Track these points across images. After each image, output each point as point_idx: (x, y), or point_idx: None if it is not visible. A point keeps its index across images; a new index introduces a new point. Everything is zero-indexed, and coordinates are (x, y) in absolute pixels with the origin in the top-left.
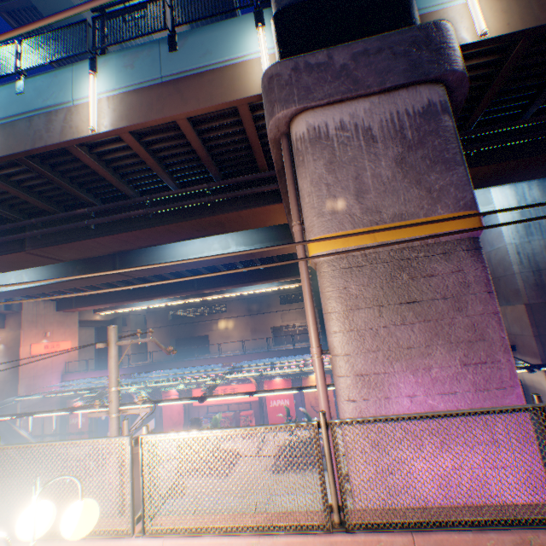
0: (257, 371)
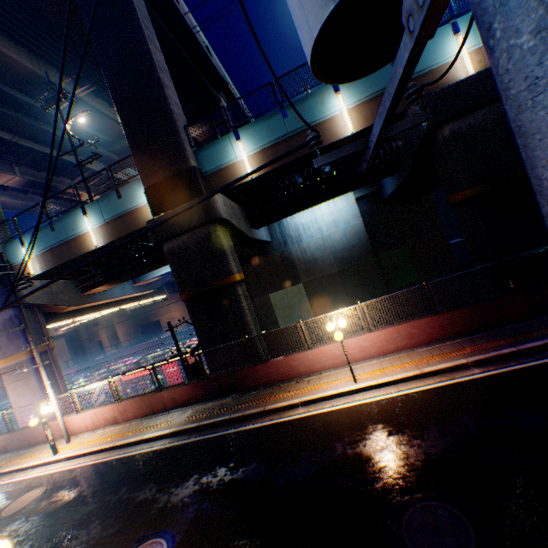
0: (106, 368)
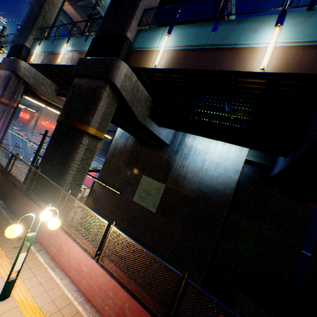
0: None
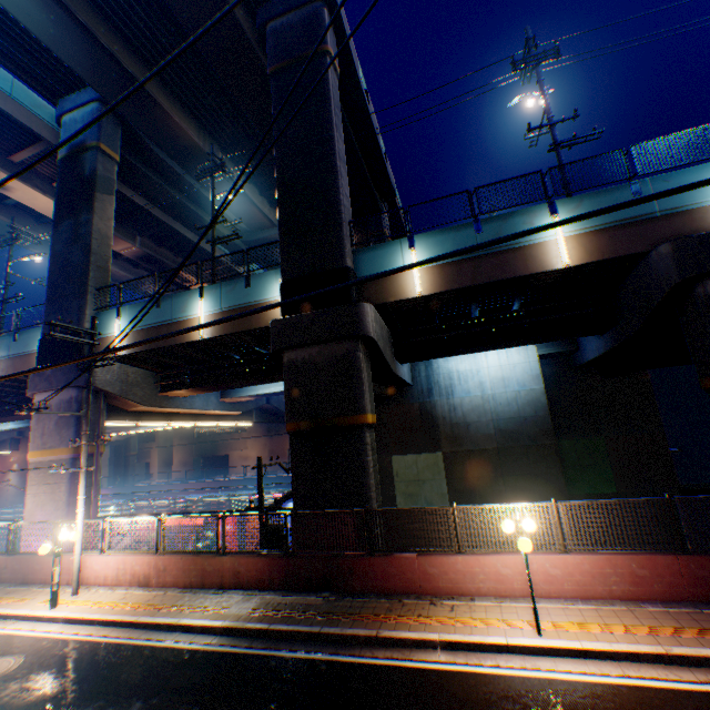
0: (149, 500)
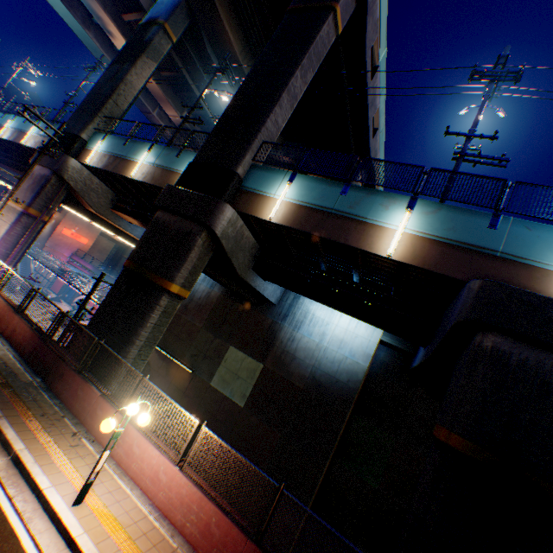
0: (89, 280)
